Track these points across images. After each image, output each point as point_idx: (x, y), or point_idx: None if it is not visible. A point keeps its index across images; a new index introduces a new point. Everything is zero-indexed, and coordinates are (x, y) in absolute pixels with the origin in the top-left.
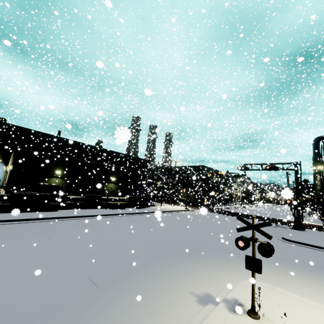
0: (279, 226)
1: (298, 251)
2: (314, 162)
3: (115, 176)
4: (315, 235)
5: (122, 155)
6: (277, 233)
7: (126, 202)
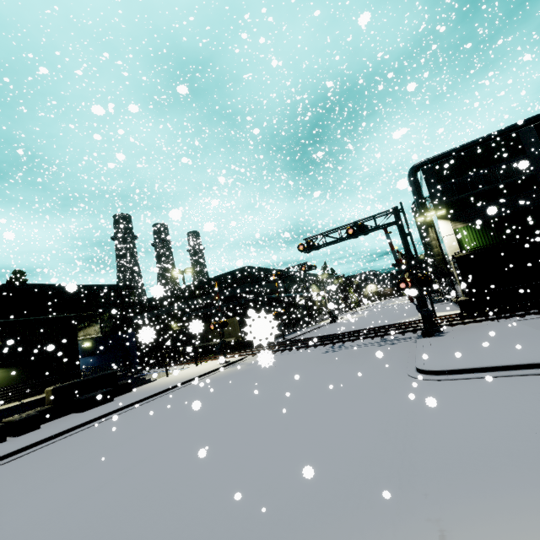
0: (400, 338)
1: (474, 405)
2: (419, 210)
3: (4, 346)
4: (468, 337)
5: (48, 289)
6: (402, 357)
7: (49, 405)
